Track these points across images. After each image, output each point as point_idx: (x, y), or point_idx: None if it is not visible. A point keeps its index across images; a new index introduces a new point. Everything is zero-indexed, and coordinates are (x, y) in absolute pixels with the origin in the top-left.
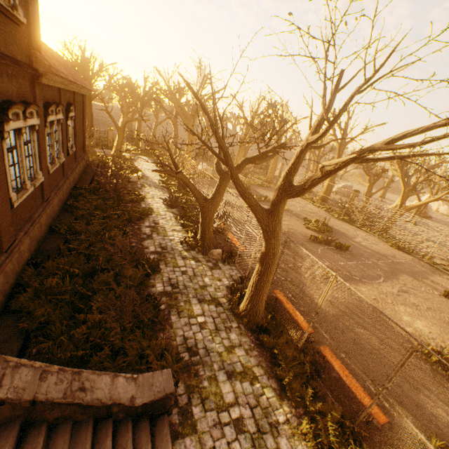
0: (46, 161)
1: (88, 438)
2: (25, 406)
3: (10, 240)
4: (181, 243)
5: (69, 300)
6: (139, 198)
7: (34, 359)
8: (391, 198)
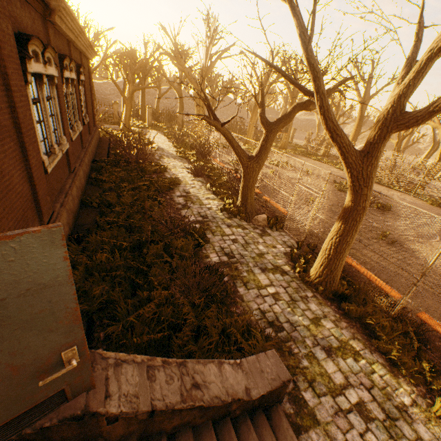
0: (68, 125)
1: None
2: (141, 419)
3: (49, 211)
4: (220, 211)
5: (123, 276)
6: (162, 168)
7: (106, 346)
8: (407, 158)
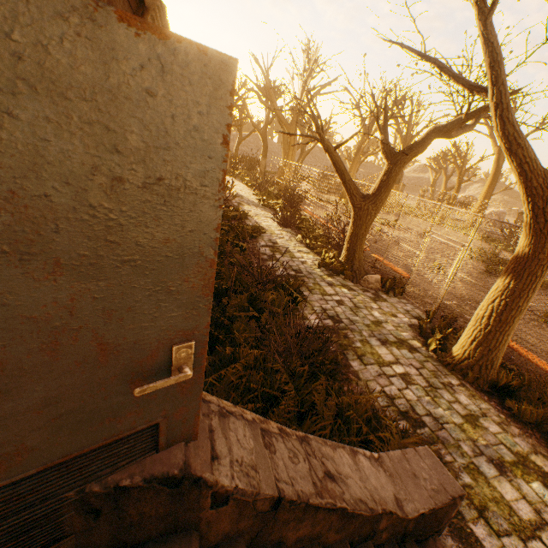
0: None
1: None
2: (259, 511)
3: None
4: (318, 266)
5: None
6: (242, 214)
7: None
8: None
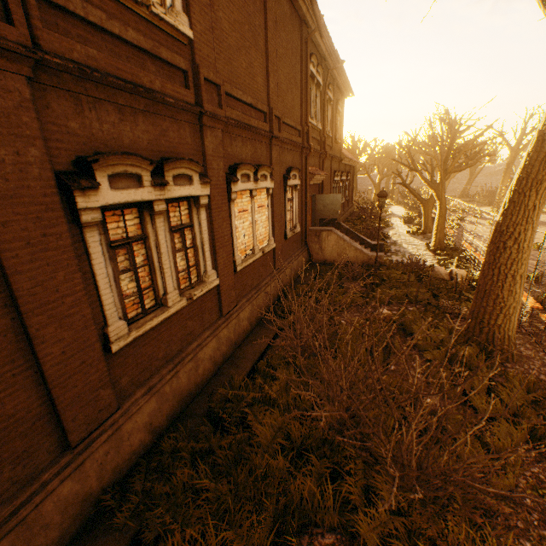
0: None
1: (358, 242)
2: (346, 230)
3: None
4: (406, 233)
5: None
6: (384, 220)
7: None
8: None
